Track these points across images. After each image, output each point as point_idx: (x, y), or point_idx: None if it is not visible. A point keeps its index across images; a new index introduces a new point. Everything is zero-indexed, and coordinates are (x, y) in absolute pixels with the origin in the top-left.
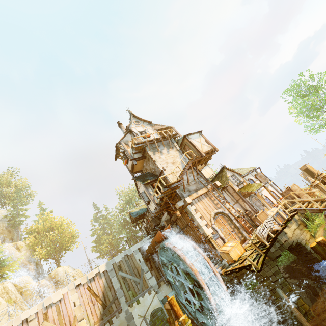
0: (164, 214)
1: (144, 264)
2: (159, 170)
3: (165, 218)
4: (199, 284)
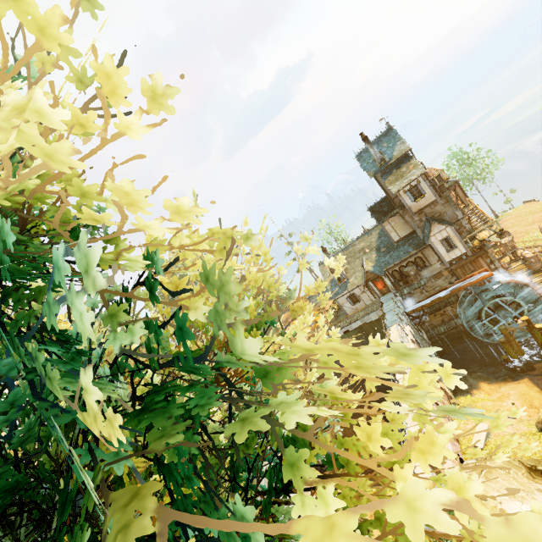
0: (431, 266)
1: (413, 323)
2: (453, 215)
3: (435, 269)
4: (539, 301)
